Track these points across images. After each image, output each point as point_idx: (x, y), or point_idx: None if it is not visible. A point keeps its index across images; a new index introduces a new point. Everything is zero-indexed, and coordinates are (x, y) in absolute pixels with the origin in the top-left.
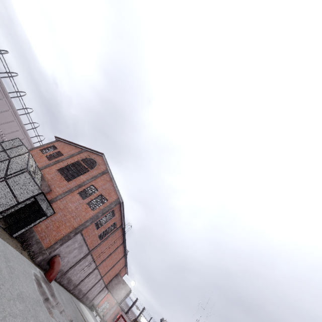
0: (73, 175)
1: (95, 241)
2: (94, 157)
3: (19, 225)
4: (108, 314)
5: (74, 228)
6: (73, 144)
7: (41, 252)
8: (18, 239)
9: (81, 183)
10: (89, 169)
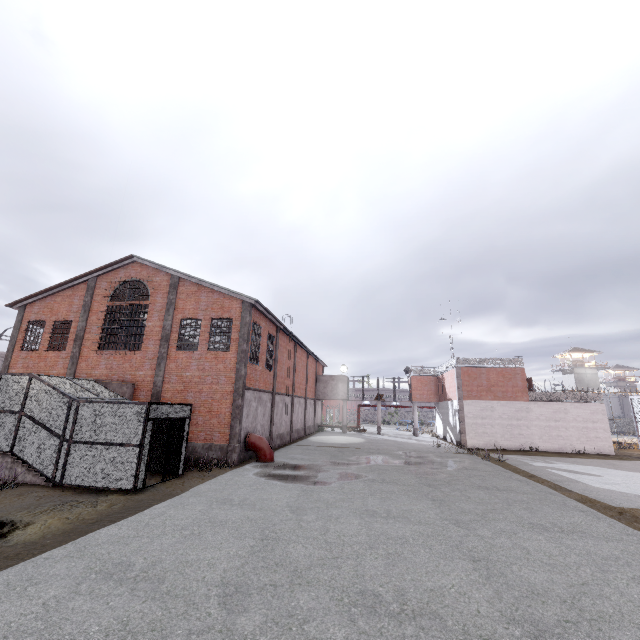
0: (135, 335)
1: (267, 378)
2: (125, 275)
3: (173, 460)
4: (345, 417)
5: (232, 393)
6: (59, 288)
7: (228, 451)
8: (187, 470)
9: (163, 334)
10: (144, 302)
